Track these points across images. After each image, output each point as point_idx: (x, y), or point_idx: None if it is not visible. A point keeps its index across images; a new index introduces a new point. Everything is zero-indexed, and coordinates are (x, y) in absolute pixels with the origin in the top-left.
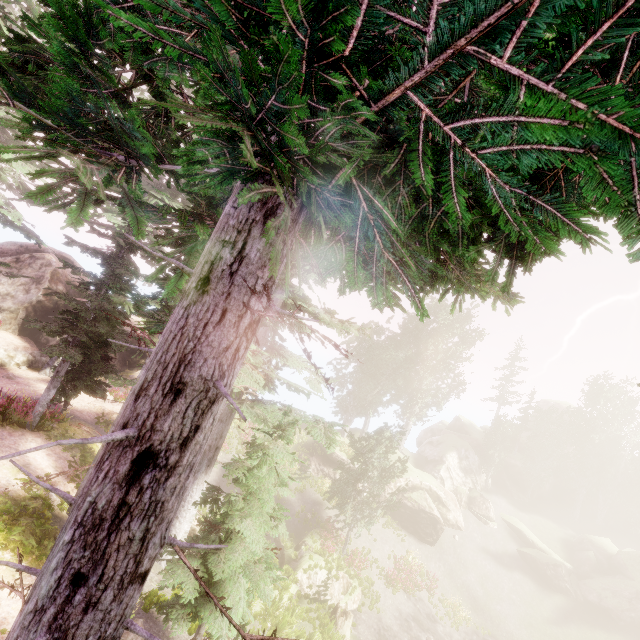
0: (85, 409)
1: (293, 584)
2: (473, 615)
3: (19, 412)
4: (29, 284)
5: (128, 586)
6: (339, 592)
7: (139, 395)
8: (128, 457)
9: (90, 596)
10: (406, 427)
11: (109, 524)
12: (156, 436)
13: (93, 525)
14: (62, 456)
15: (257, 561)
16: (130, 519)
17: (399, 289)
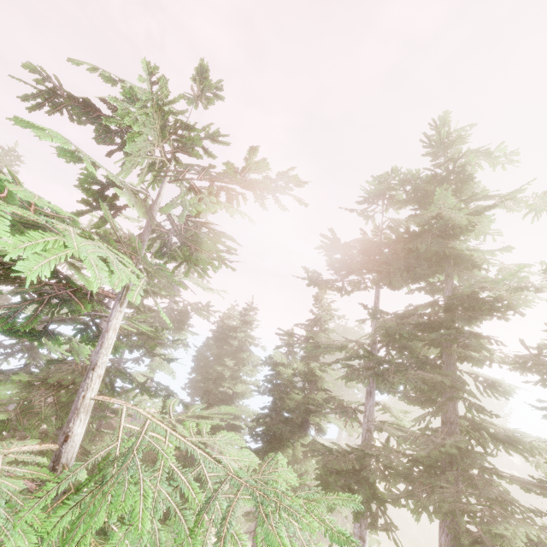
0: None
1: None
2: None
3: None
4: None
5: None
6: None
7: None
8: None
9: None
10: None
11: None
12: None
13: None
14: None
15: None
16: None
17: None
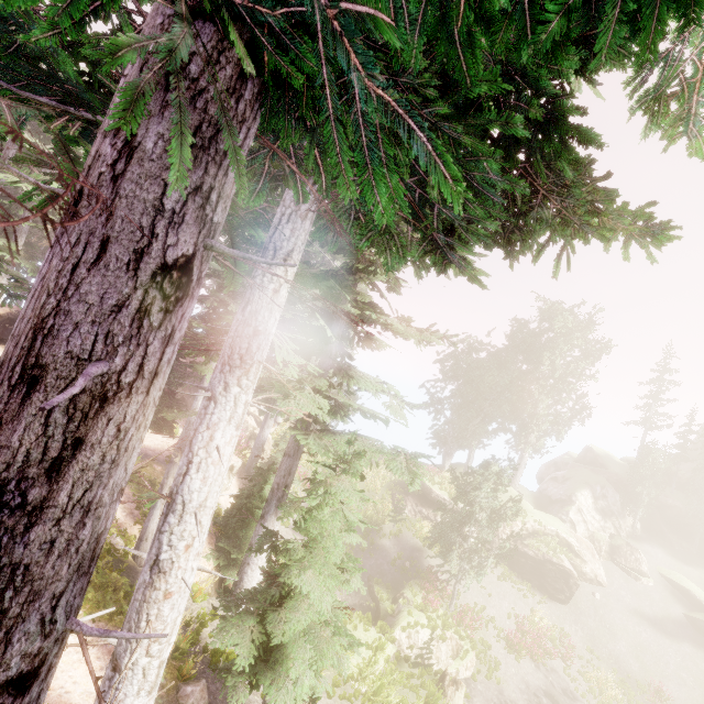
0: (158, 448)
1: (389, 644)
2: (627, 695)
3: None
4: None
5: None
6: (447, 656)
7: None
8: None
9: None
10: (521, 460)
11: None
12: None
13: None
14: (131, 496)
15: (323, 623)
16: None
17: (468, 248)
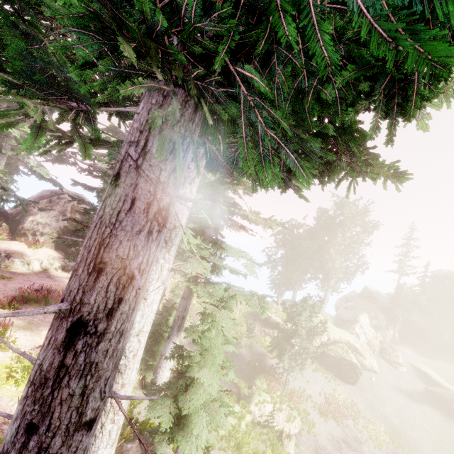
0: None
1: (248, 414)
2: (392, 439)
3: (54, 299)
4: (58, 216)
5: (74, 433)
6: (283, 420)
7: (72, 275)
8: (63, 327)
9: (41, 442)
10: (325, 296)
11: (52, 382)
12: (85, 308)
13: (40, 383)
14: None
15: (213, 400)
16: (68, 378)
17: (300, 181)
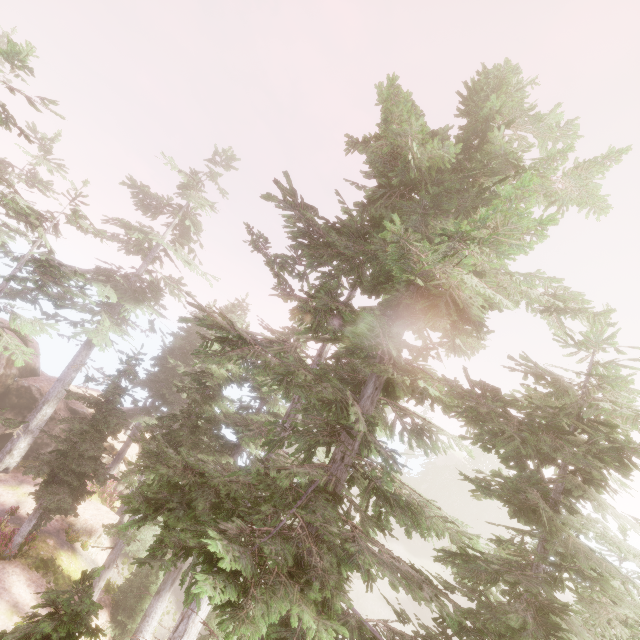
0: None
1: None
2: None
3: (4, 548)
4: None
5: None
6: None
7: None
8: None
9: None
10: None
11: None
12: None
13: None
14: (39, 583)
15: None
16: None
17: None
